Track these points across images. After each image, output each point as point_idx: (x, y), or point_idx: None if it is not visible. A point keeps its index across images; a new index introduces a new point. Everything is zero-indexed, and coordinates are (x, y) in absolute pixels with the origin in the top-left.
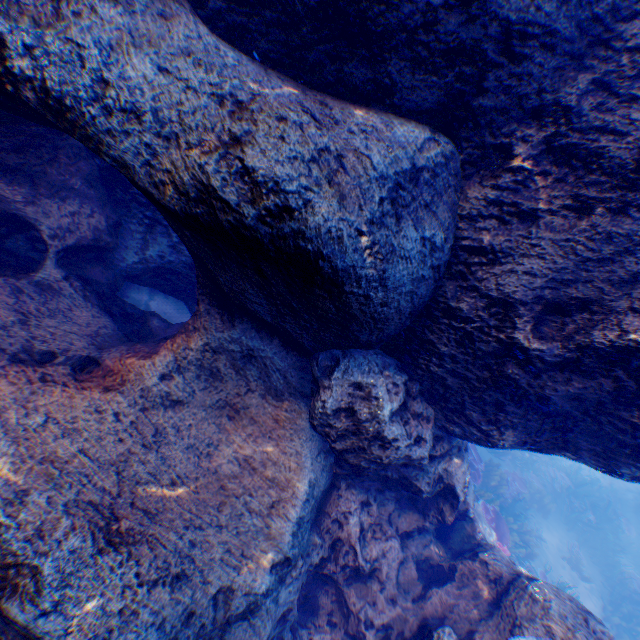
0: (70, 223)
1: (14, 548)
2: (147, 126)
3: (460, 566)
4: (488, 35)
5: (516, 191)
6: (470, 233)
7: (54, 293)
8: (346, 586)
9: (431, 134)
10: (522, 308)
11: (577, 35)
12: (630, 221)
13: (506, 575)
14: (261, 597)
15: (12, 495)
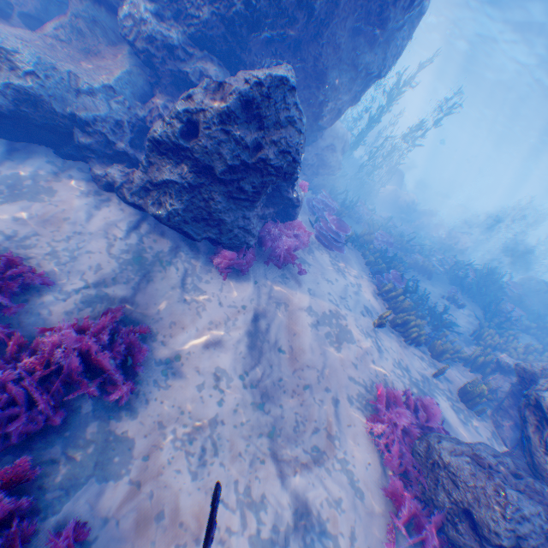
0: (22, 0)
1: None
2: None
3: None
4: None
5: None
6: None
7: (18, 28)
8: None
9: None
10: None
11: None
12: None
13: None
14: (96, 90)
15: None
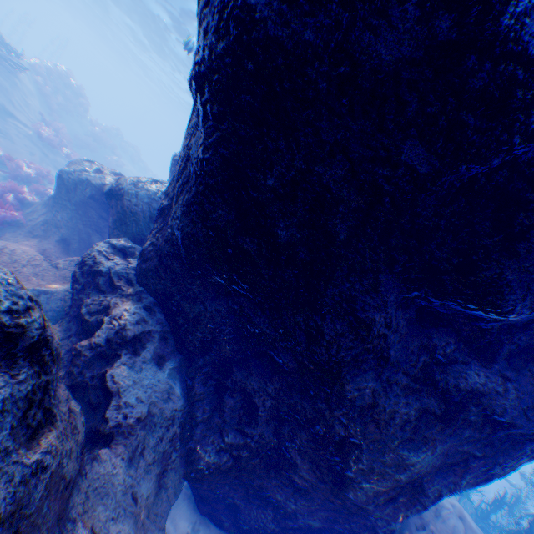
0: None
1: None
2: None
3: None
4: None
5: None
6: None
7: None
8: None
9: None
10: None
11: None
12: None
13: None
14: None
15: None
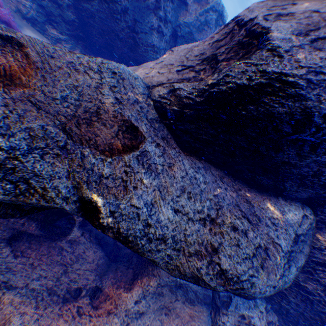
0: None
1: None
2: (168, 244)
3: None
4: None
5: None
6: (317, 254)
7: (77, 244)
8: None
9: (302, 209)
10: None
11: None
12: None
13: None
14: None
15: None
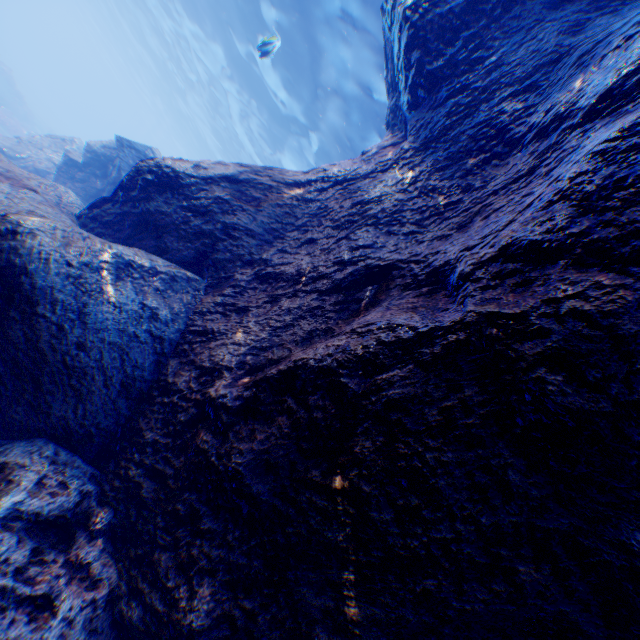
0: None
1: None
2: None
3: None
4: (217, 228)
5: (237, 297)
6: (199, 321)
7: None
8: None
9: (186, 270)
10: (229, 373)
11: (266, 233)
12: (301, 299)
13: None
14: None
15: None
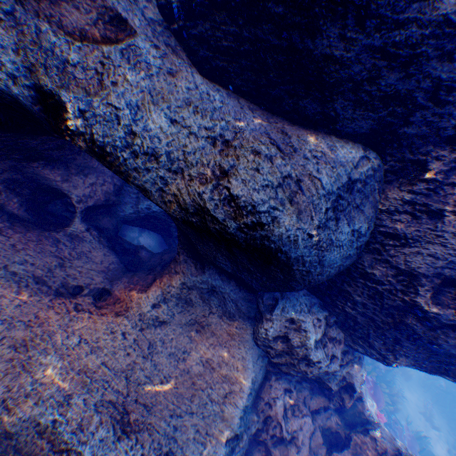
0: (90, 191)
1: (65, 438)
2: (161, 164)
3: (354, 437)
4: (420, 87)
5: (427, 195)
6: (387, 222)
7: (79, 240)
8: (272, 447)
9: (363, 151)
10: (424, 279)
11: None
12: None
13: (390, 451)
14: None
15: (62, 398)
